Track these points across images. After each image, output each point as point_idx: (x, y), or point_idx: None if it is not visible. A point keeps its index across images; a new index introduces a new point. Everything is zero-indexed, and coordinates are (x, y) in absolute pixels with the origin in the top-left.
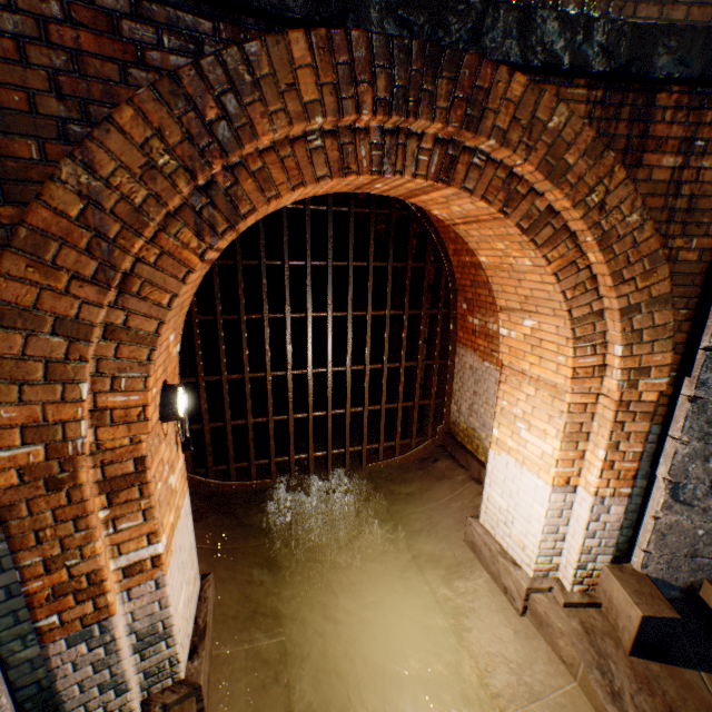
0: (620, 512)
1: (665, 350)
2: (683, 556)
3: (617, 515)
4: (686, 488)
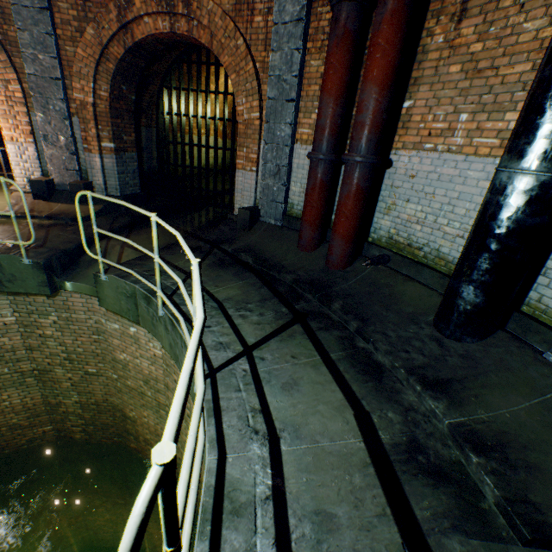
0: (35, 151)
1: (13, 73)
2: (64, 170)
3: (34, 153)
4: (50, 138)
